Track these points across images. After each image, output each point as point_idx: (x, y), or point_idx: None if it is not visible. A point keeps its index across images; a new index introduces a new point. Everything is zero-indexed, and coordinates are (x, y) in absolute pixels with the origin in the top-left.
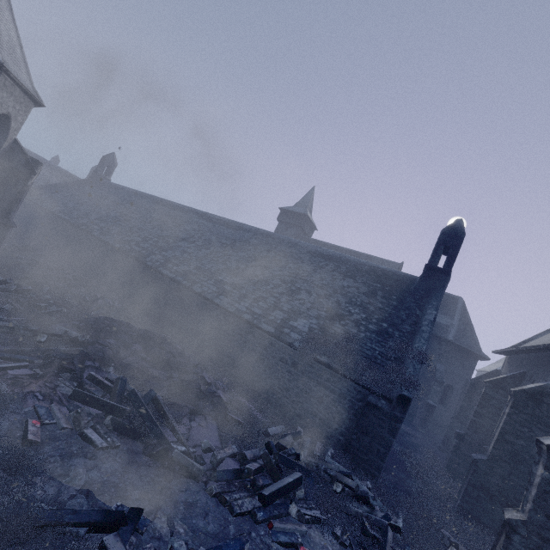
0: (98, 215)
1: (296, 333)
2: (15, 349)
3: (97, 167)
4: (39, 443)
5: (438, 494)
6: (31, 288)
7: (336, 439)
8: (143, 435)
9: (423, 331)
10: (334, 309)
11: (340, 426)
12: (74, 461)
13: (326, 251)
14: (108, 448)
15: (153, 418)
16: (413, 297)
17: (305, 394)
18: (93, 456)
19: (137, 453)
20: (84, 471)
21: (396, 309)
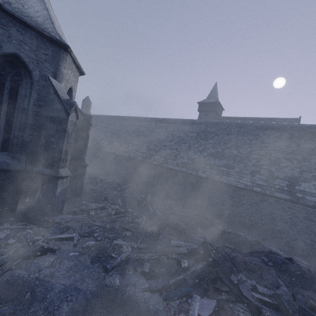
0: (100, 137)
1: (310, 196)
2: (174, 281)
3: (81, 107)
4: None
5: None
6: (118, 207)
7: None
8: None
9: None
10: None
11: None
12: None
13: (270, 124)
14: None
15: None
16: None
17: None
18: None
19: None
20: None
21: None
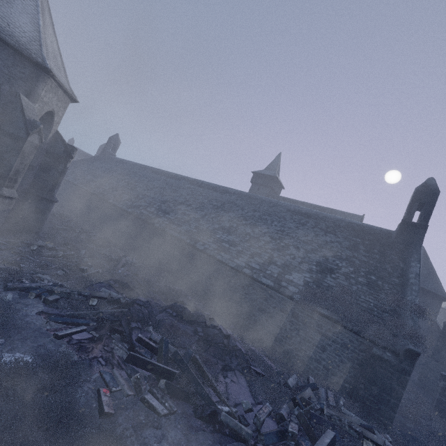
0: (110, 185)
1: (294, 287)
2: (73, 313)
3: (105, 145)
4: (112, 414)
5: (445, 442)
6: (73, 252)
7: (342, 386)
8: (191, 396)
9: (412, 283)
10: (323, 263)
11: (345, 374)
12: (145, 433)
13: (303, 209)
14: (168, 414)
15: (197, 379)
16: (394, 251)
17: (307, 343)
18: (158, 425)
19: (190, 416)
20: (158, 445)
21: (380, 262)
